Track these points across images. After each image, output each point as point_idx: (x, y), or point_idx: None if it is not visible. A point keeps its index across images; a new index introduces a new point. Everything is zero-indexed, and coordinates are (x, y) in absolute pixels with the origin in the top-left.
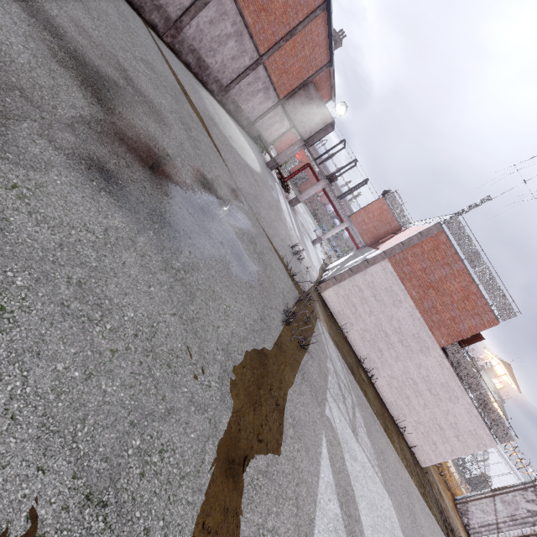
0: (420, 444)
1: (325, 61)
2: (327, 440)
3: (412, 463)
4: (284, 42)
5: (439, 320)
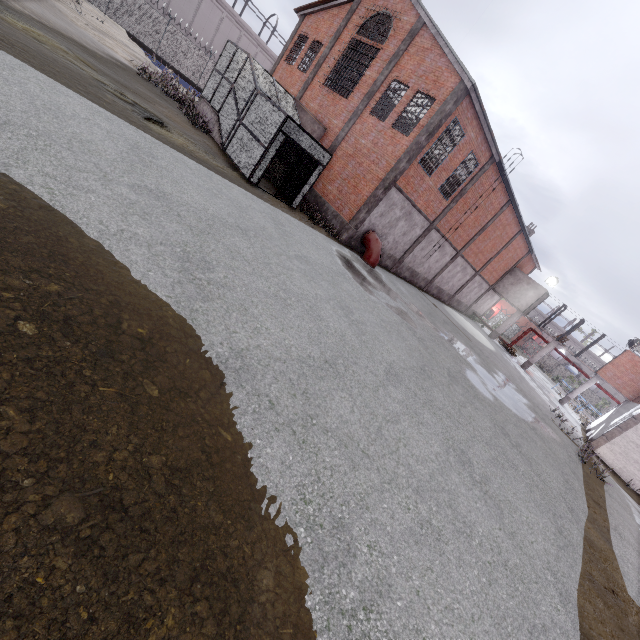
0: None
1: (525, 252)
2: None
3: None
4: (493, 258)
5: None
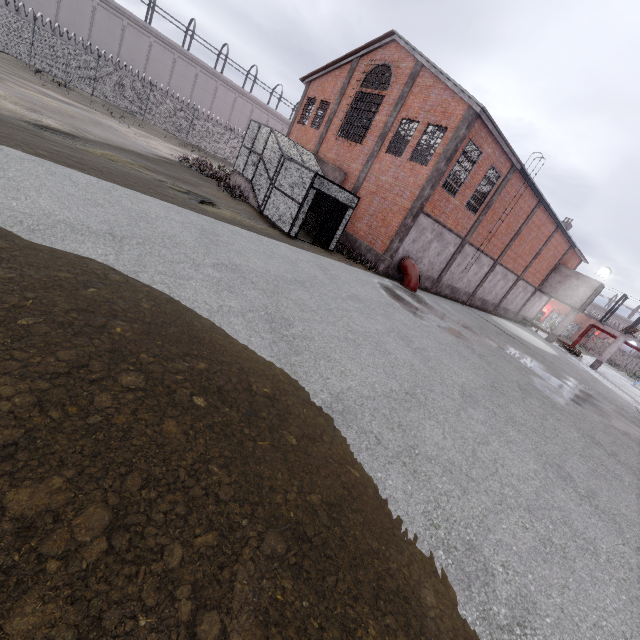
0: None
1: (566, 248)
2: None
3: None
4: (534, 260)
5: None
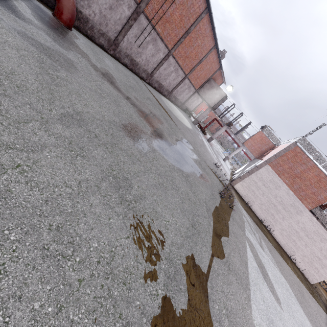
0: (307, 269)
1: (217, 68)
2: (248, 244)
3: (302, 278)
4: (197, 66)
5: (305, 194)
